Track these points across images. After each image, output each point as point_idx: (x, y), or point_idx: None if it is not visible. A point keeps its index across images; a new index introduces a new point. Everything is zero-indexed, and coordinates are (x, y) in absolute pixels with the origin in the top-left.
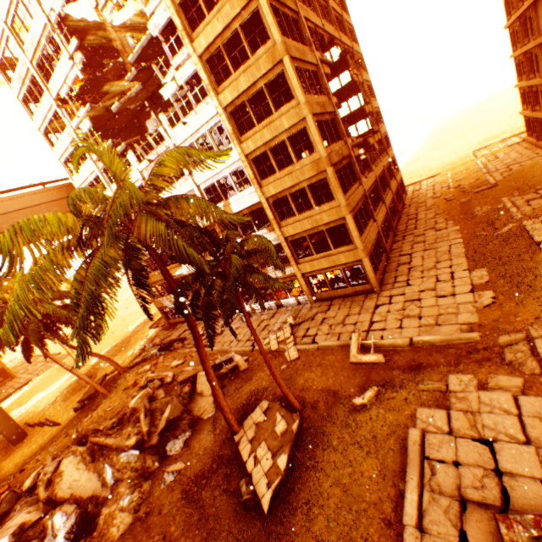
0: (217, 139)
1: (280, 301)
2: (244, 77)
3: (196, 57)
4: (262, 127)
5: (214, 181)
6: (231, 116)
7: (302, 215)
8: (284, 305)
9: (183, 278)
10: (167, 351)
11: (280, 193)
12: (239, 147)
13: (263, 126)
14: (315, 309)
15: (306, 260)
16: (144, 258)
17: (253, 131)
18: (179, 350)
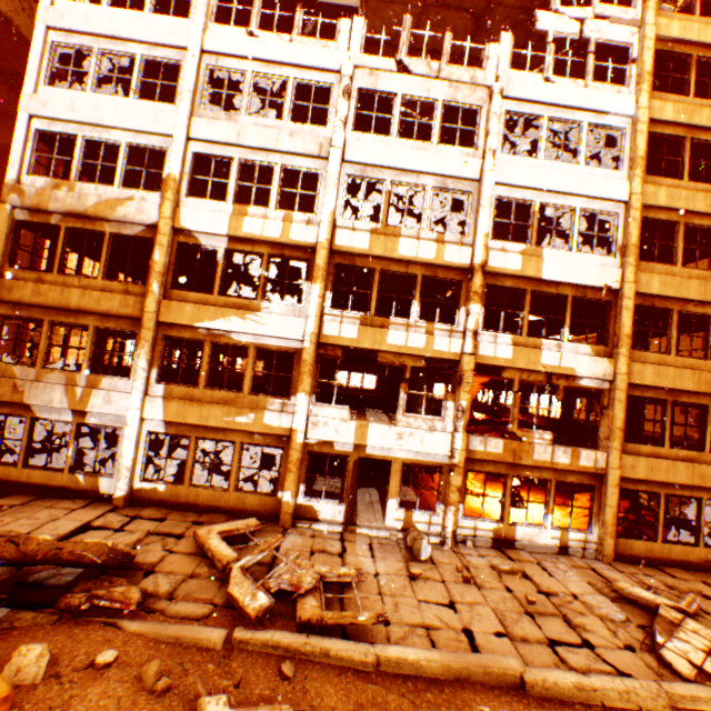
0: (594, 146)
1: (515, 527)
2: (709, 112)
3: (652, 31)
4: (693, 189)
5: (536, 200)
6: (646, 138)
7: (682, 359)
8: (517, 542)
9: (99, 363)
10: (23, 613)
11: (662, 300)
12: (639, 184)
13: (695, 189)
14: (650, 579)
15: (642, 451)
16: (111, 226)
17: (673, 183)
18: (129, 619)
